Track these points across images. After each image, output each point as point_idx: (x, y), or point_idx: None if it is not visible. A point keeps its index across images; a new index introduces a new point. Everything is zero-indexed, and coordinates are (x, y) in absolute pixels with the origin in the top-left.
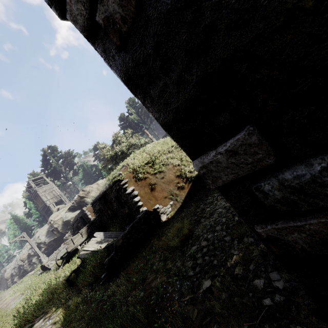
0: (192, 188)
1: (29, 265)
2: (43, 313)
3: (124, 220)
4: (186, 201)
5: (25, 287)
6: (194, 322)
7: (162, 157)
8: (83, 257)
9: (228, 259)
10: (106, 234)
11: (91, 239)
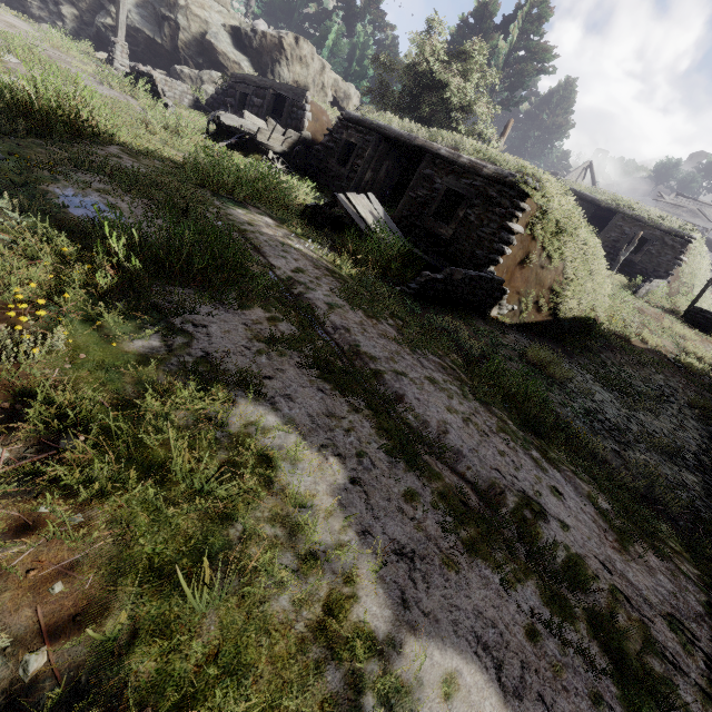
0: (546, 324)
1: (41, 3)
2: (263, 209)
3: (397, 226)
4: (527, 328)
5: (95, 70)
6: (608, 460)
7: (572, 241)
8: (345, 206)
9: (635, 451)
10: (388, 220)
11: (363, 196)
